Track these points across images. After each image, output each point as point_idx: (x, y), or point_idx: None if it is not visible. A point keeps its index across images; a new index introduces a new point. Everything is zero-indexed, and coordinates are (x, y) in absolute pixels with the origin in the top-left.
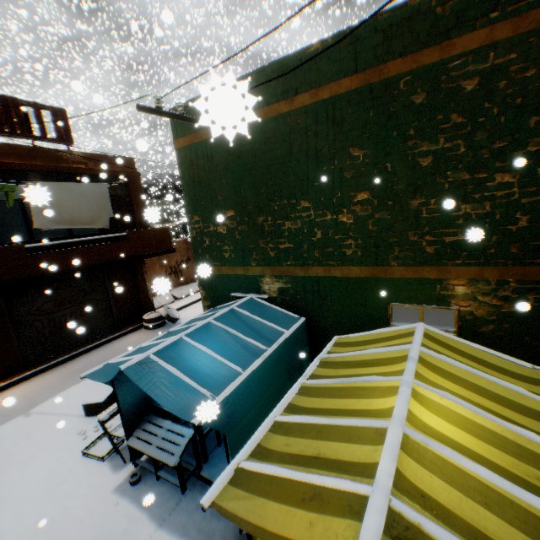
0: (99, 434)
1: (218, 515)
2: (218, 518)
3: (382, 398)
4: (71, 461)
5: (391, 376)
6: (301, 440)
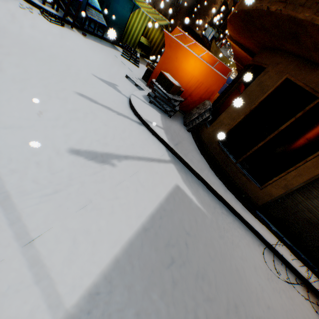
0: (39, 12)
1: (109, 44)
2: (110, 45)
3: (151, 10)
4: (51, 25)
5: (149, 6)
6: (151, 15)
